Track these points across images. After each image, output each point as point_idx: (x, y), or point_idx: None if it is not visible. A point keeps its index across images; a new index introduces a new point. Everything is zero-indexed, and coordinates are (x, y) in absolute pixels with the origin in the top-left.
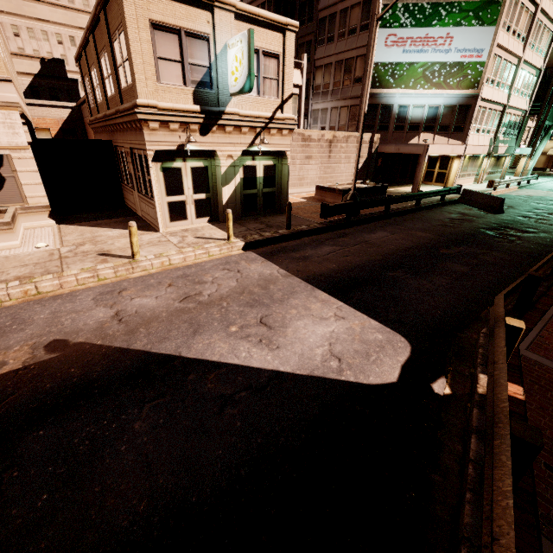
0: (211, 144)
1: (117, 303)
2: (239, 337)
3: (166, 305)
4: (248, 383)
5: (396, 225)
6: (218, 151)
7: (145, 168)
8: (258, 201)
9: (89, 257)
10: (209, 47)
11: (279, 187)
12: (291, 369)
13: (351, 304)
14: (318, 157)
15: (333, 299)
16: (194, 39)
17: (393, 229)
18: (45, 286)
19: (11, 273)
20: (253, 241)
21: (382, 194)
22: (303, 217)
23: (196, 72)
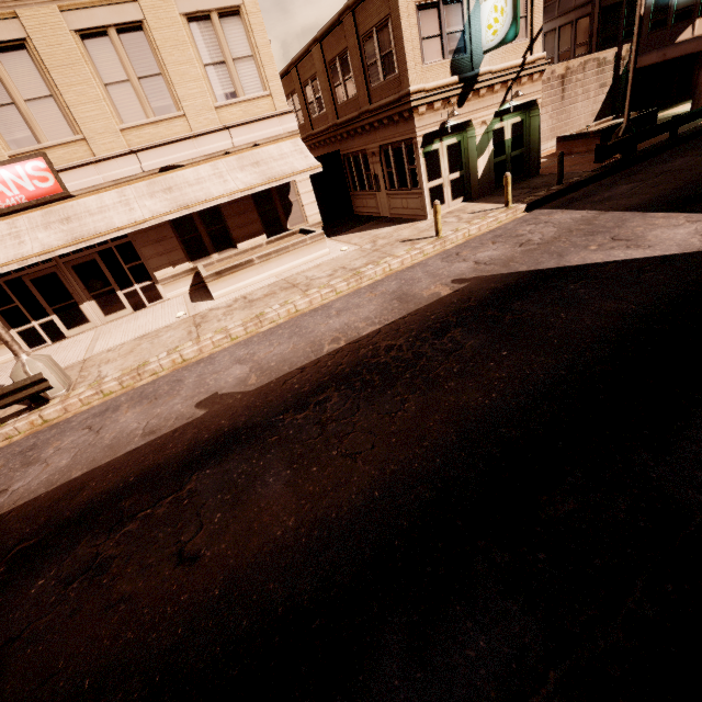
0: (466, 115)
1: (466, 259)
2: (605, 250)
3: (510, 251)
4: (645, 264)
5: (695, 148)
6: (473, 120)
7: (406, 159)
8: (507, 169)
9: (396, 245)
10: (462, 8)
11: (527, 147)
12: (677, 252)
13: (698, 212)
14: (548, 103)
15: (673, 214)
16: (450, 5)
17: (695, 152)
18: (393, 264)
19: (356, 264)
20: (533, 201)
21: (651, 124)
22: (564, 172)
23: (452, 40)
